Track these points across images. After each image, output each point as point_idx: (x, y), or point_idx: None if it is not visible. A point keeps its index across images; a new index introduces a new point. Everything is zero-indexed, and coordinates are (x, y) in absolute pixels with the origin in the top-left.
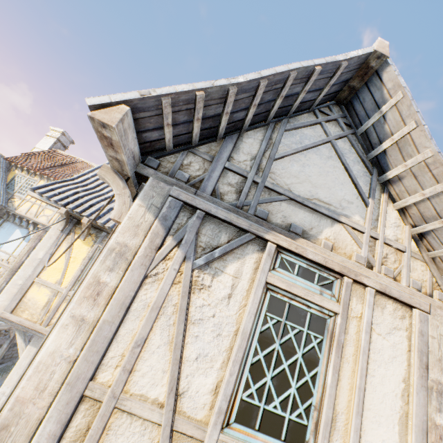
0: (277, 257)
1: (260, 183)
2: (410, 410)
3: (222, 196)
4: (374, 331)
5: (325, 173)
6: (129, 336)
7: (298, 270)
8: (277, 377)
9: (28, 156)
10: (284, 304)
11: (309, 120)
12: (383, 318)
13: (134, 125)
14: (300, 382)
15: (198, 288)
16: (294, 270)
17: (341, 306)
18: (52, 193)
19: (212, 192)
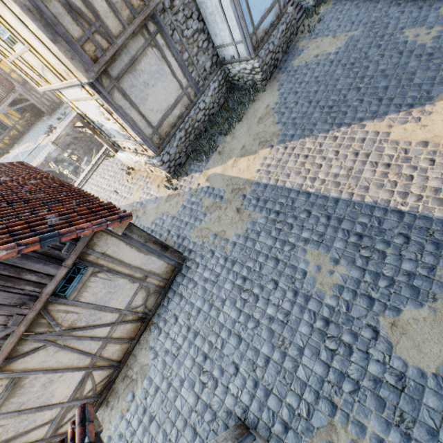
0: None
1: None
2: None
3: None
4: None
5: None
6: None
7: None
8: None
9: None
10: None
11: None
12: None
13: None
14: None
15: None
16: None
17: None
18: None
19: None
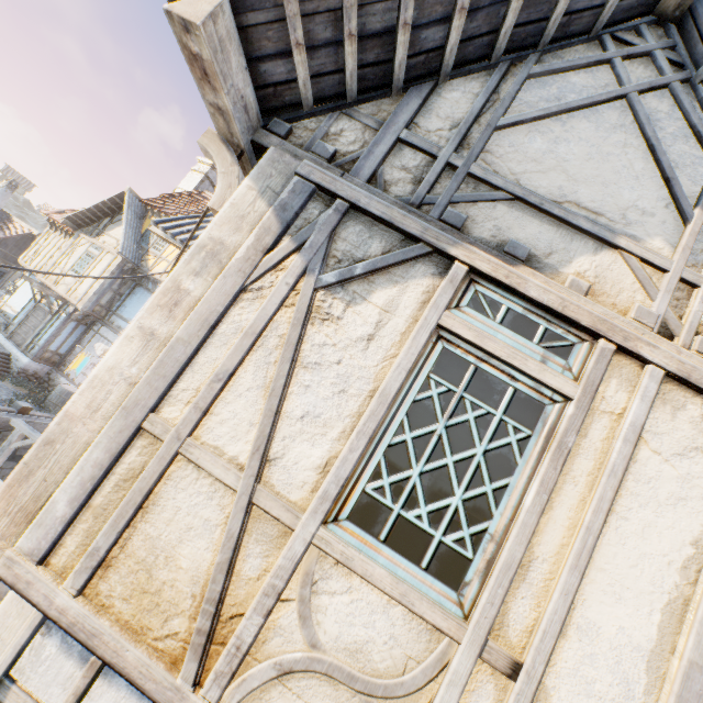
0: (468, 289)
1: (460, 166)
2: (695, 597)
3: (387, 187)
4: (645, 444)
5: (602, 156)
6: (209, 367)
7: (505, 316)
8: (432, 475)
9: (168, 198)
10: (467, 366)
11: (587, 56)
12: (672, 425)
13: (242, 43)
14: (472, 492)
15: (320, 319)
16: (497, 314)
17: (580, 388)
18: (179, 230)
19: (371, 178)
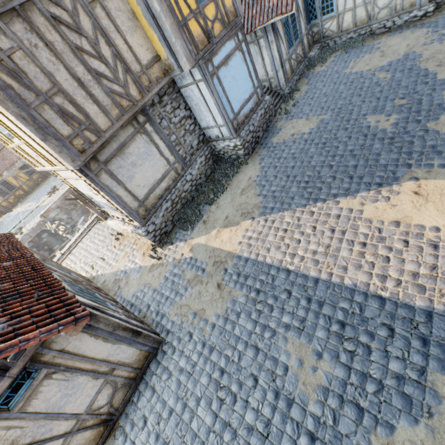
0: None
1: None
2: None
3: None
4: None
5: None
6: None
7: None
8: None
9: None
10: None
11: None
12: None
13: None
14: None
15: None
16: None
17: None
18: None
19: None
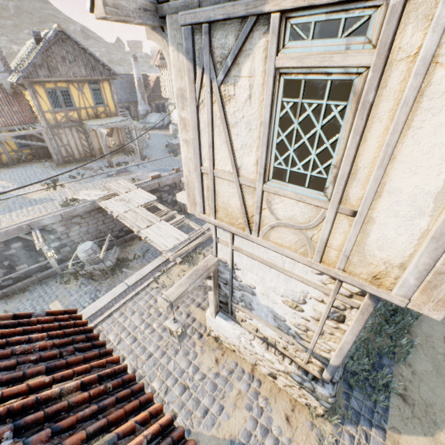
0: (286, 28)
1: None
2: None
3: None
4: (440, 67)
5: None
6: (206, 144)
7: (314, 31)
8: (298, 149)
9: None
10: (299, 83)
11: None
12: None
13: None
14: (319, 150)
15: (228, 101)
16: (308, 34)
17: (375, 54)
18: None
19: None
